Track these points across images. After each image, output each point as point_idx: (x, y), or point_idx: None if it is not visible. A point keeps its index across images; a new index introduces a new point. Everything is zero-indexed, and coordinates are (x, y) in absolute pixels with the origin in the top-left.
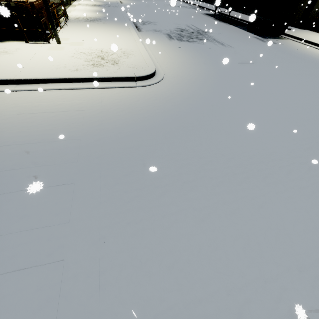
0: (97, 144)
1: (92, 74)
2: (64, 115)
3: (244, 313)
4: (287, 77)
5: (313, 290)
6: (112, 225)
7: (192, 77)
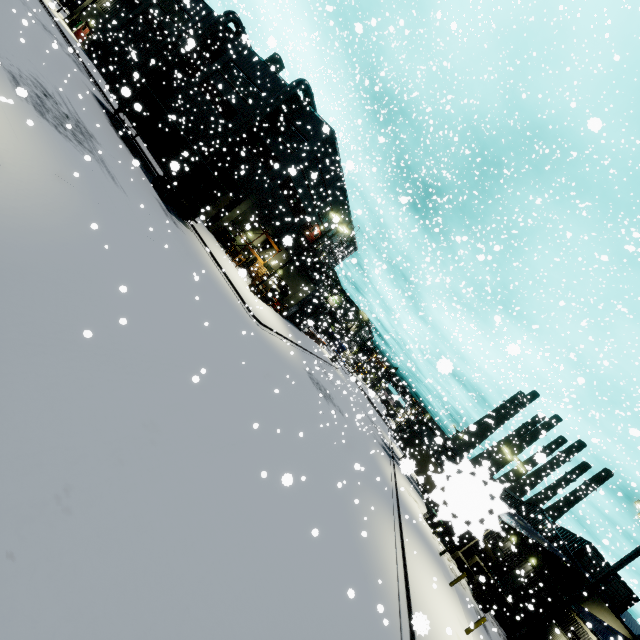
0: None
1: None
2: None
3: (81, 462)
4: (178, 276)
5: (141, 451)
6: None
7: (56, 201)
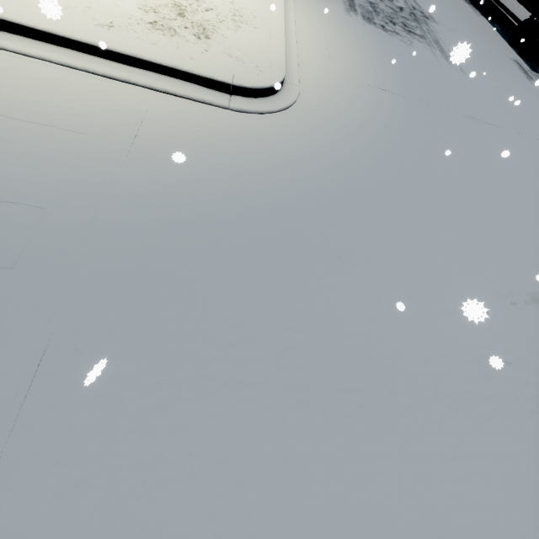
0: (78, 233)
1: (138, 48)
2: (35, 134)
3: None
4: (538, 179)
5: None
6: (19, 459)
7: (353, 120)
